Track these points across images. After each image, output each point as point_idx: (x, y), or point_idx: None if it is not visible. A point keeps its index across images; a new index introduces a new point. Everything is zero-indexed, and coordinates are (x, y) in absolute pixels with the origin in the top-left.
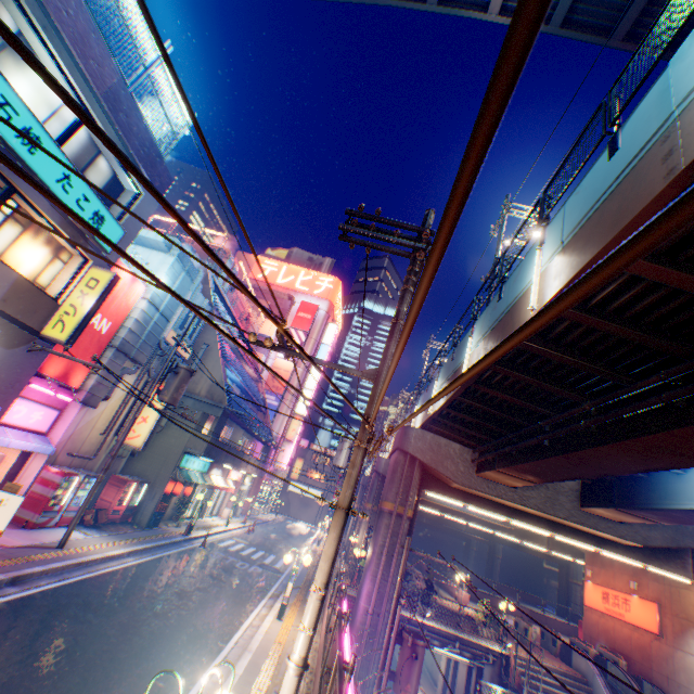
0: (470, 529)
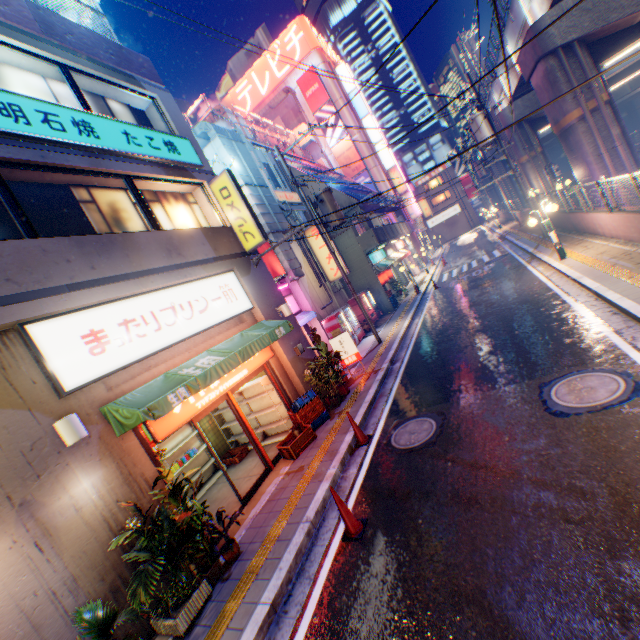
0: (636, 86)
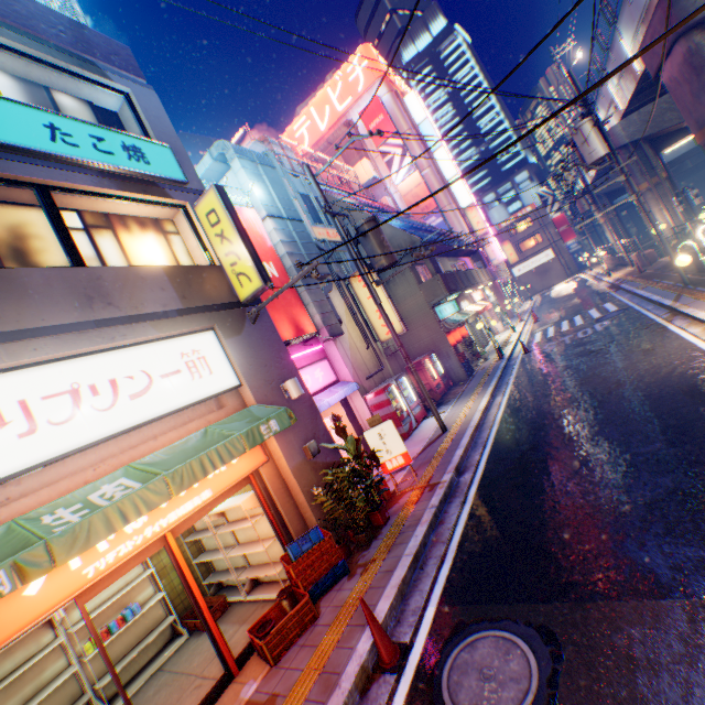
0: None
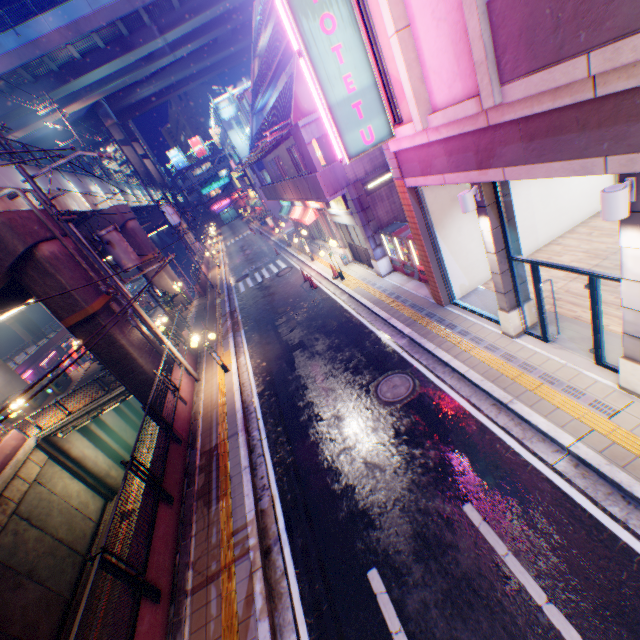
0: None
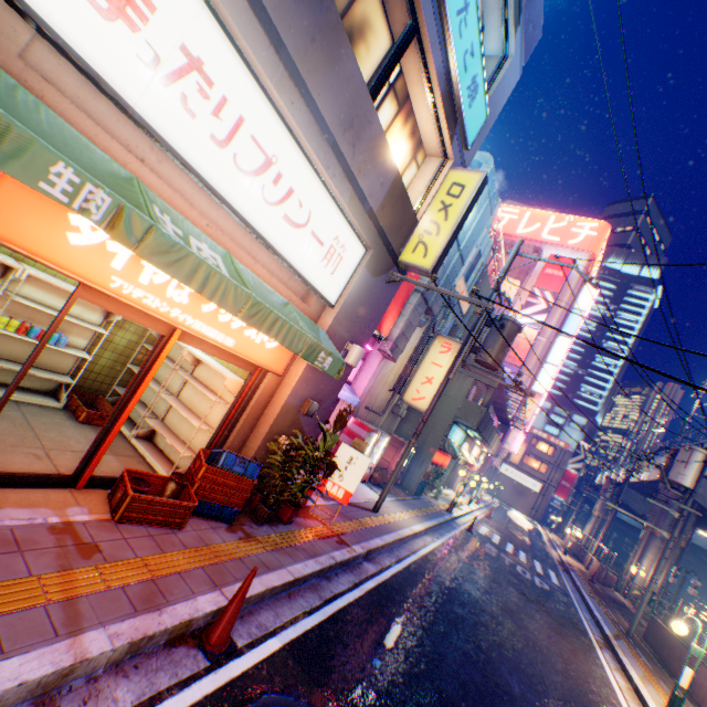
0: None
